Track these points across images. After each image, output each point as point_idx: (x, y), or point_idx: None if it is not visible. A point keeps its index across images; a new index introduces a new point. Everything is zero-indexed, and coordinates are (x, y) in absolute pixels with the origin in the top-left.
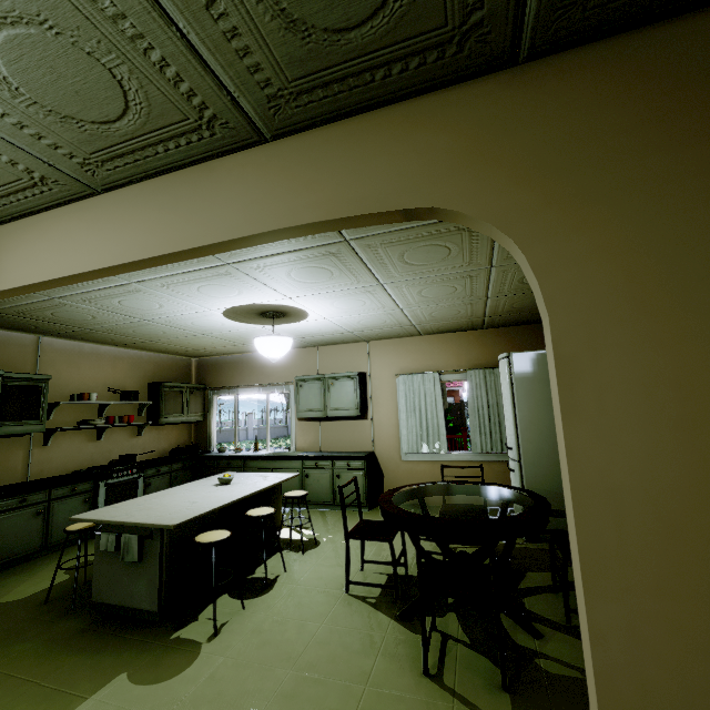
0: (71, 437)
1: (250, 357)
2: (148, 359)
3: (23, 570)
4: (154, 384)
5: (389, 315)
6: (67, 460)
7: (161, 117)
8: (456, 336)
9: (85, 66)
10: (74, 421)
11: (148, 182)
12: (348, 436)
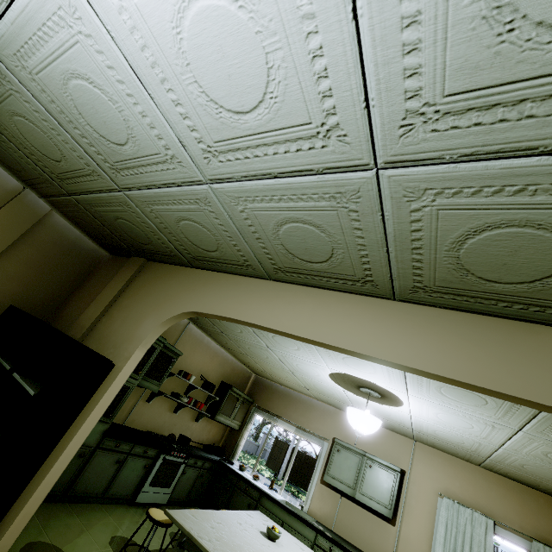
0: (162, 402)
1: (298, 396)
2: (230, 362)
3: (83, 514)
4: (226, 384)
5: (476, 443)
6: (150, 419)
7: (548, 294)
8: (521, 488)
9: (548, 258)
10: (171, 390)
11: (448, 311)
12: (367, 532)
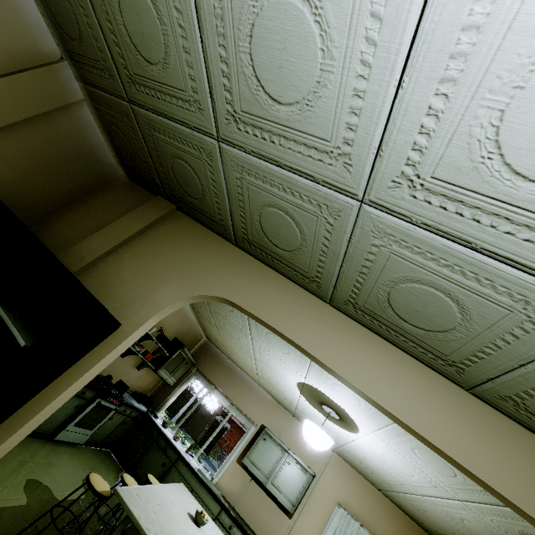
0: None
1: (241, 375)
2: (190, 322)
3: None
4: (179, 342)
5: (399, 482)
6: None
7: None
8: (405, 518)
9: None
10: None
11: (520, 427)
12: (264, 517)
